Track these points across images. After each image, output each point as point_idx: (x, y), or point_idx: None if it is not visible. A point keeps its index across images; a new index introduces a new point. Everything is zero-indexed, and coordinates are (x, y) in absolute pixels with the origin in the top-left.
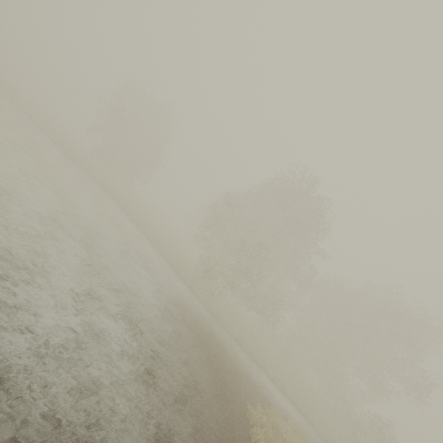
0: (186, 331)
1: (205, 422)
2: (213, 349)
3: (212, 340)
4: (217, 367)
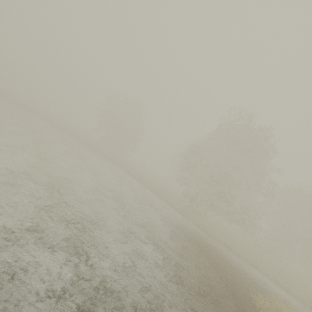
0: (190, 246)
1: (223, 308)
2: (212, 256)
3: (210, 249)
4: (219, 268)
